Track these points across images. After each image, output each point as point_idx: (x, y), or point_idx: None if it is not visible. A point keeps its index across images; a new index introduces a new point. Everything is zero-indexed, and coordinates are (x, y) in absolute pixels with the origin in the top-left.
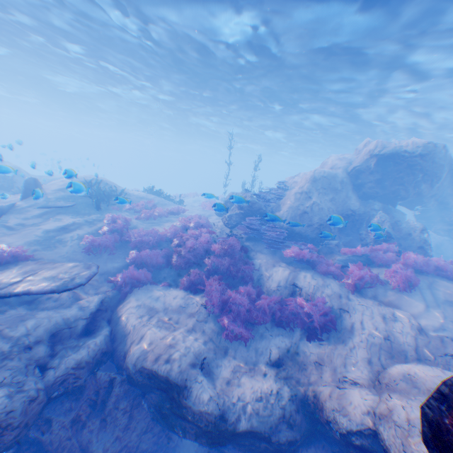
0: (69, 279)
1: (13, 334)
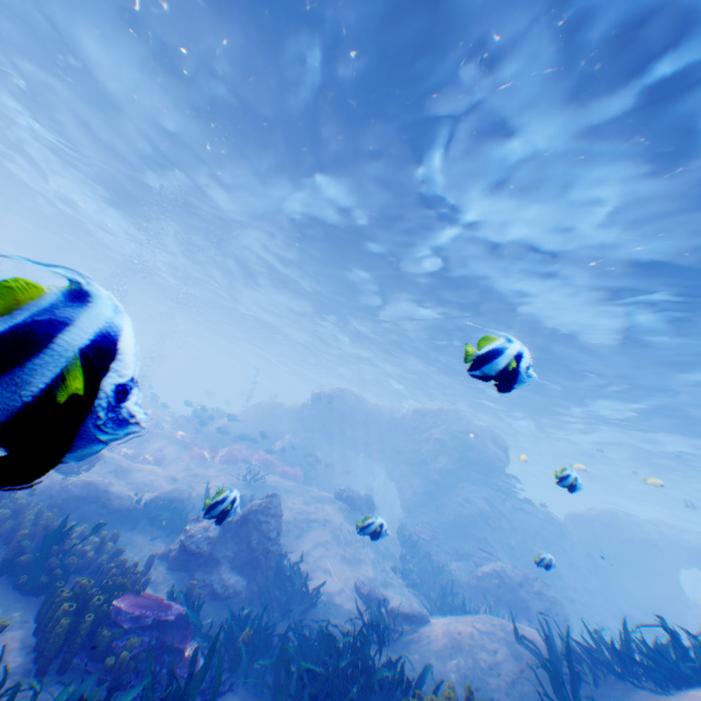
0: None
1: None
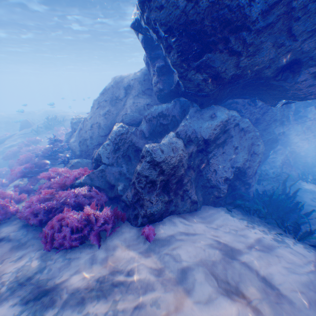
0: None
1: None
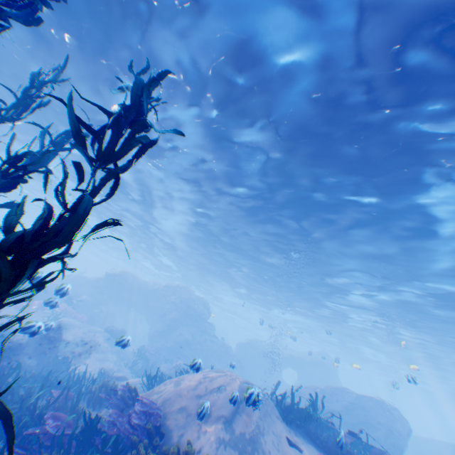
0: None
1: None
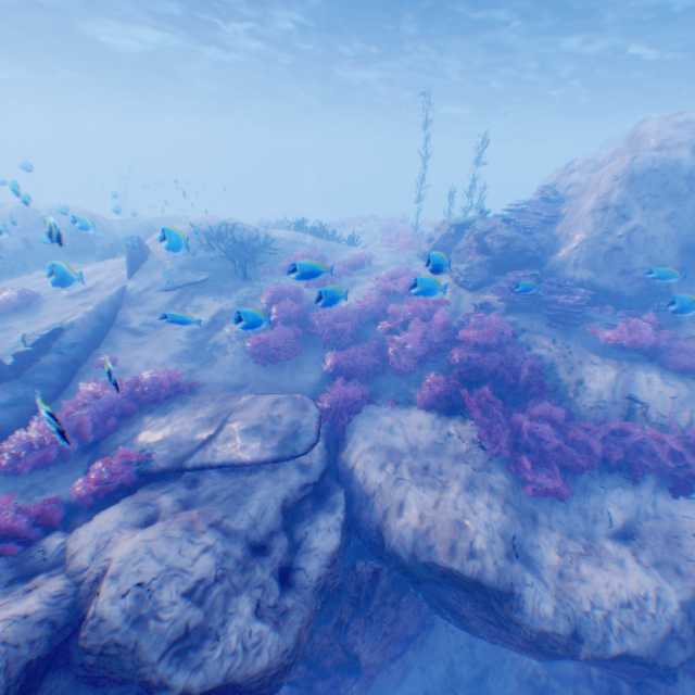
0: (286, 435)
1: (237, 528)
